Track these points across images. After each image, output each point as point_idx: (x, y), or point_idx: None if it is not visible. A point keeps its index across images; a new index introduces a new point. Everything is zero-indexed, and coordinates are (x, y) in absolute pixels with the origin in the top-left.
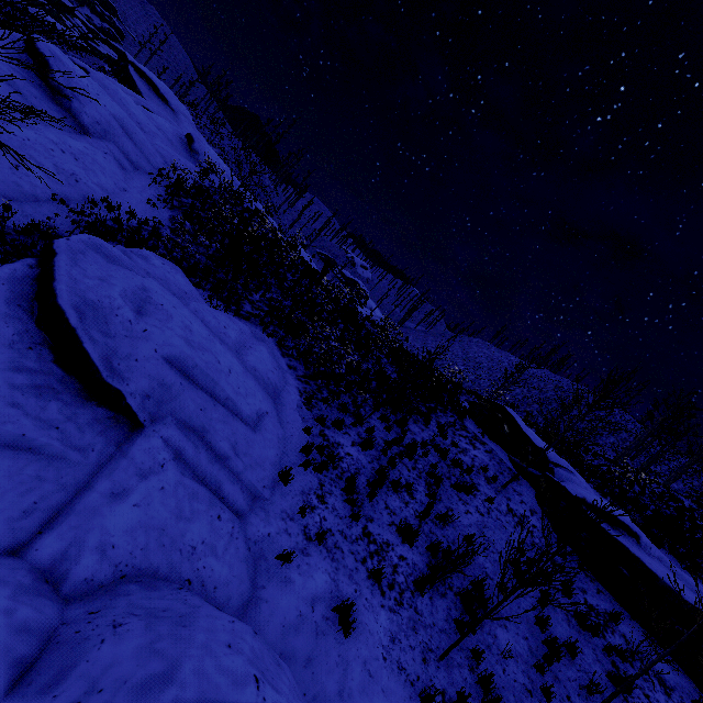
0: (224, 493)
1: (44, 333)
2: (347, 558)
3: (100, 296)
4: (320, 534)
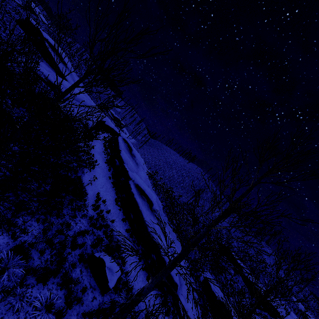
0: None
1: None
2: None
3: None
4: None
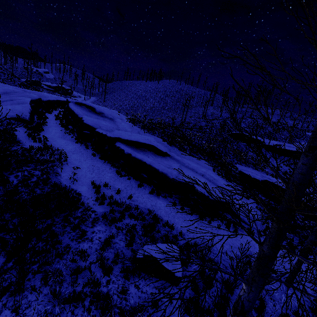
0: None
1: None
2: None
3: None
4: None
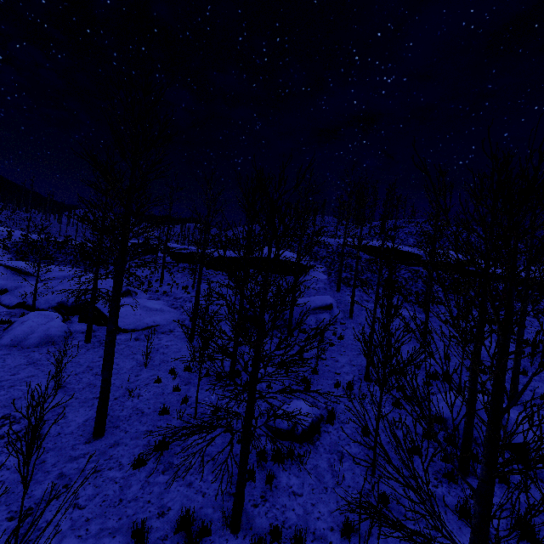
0: None
1: (14, 271)
2: None
3: (17, 265)
4: None
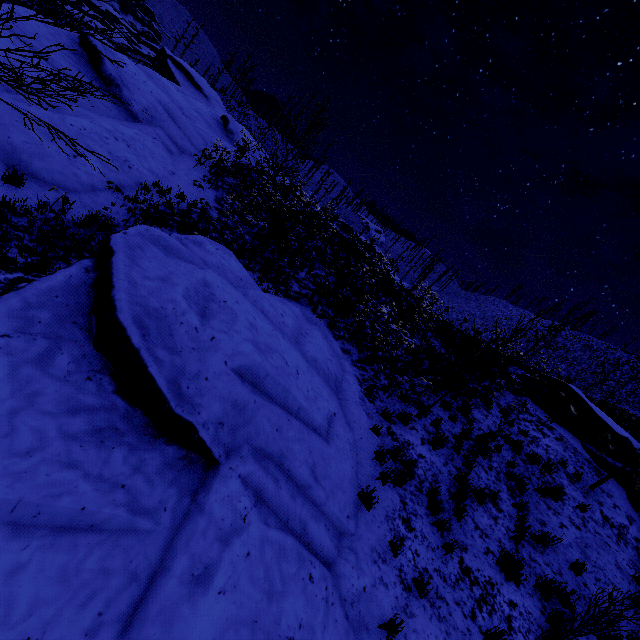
0: (310, 537)
1: (103, 356)
2: (454, 613)
3: (162, 301)
4: (419, 581)
